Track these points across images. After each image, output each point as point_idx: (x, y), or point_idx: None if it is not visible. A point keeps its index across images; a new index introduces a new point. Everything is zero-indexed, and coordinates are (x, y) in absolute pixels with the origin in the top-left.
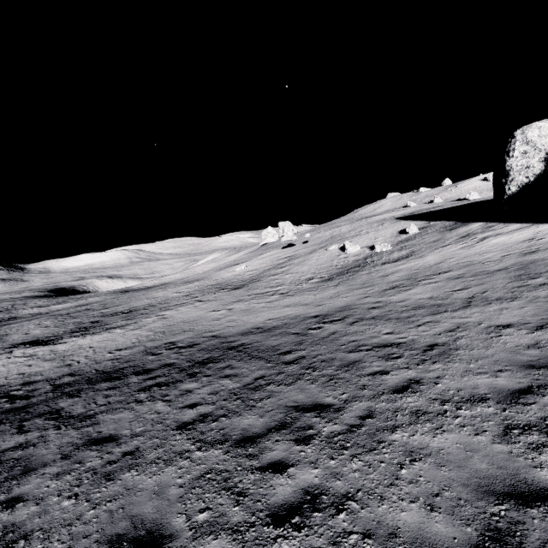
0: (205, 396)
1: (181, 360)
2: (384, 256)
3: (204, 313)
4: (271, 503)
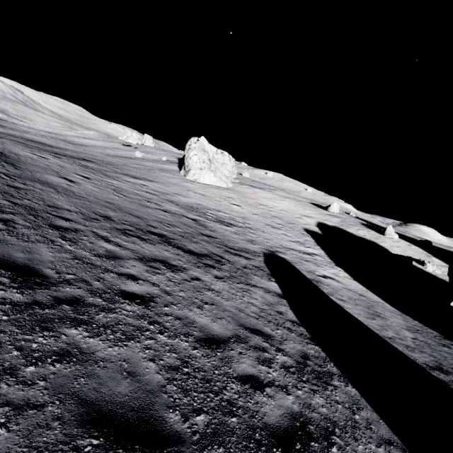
0: (27, 141)
1: (24, 139)
2: (139, 159)
3: (44, 140)
4: (31, 143)
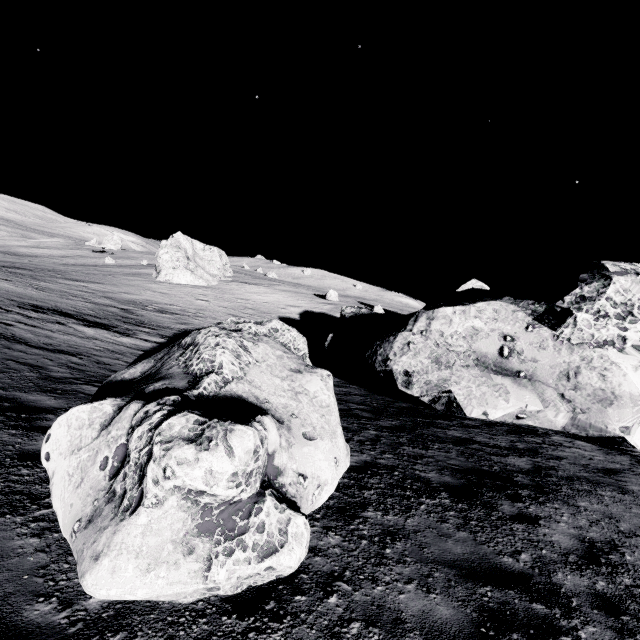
0: None
1: None
2: (108, 266)
3: None
4: None
